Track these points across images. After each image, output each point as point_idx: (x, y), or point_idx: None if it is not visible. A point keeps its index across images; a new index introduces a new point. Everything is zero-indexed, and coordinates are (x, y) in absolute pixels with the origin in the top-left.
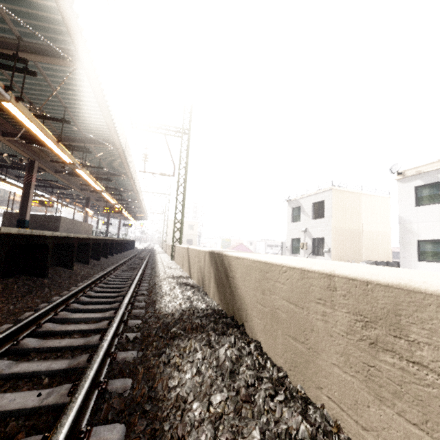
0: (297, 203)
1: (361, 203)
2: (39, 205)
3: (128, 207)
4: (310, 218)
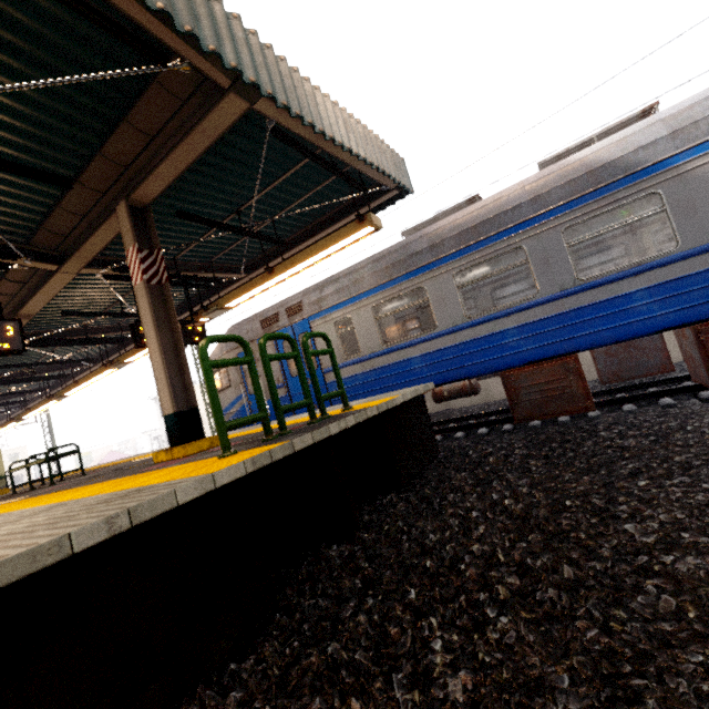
0: None
1: None
2: None
3: None
4: None
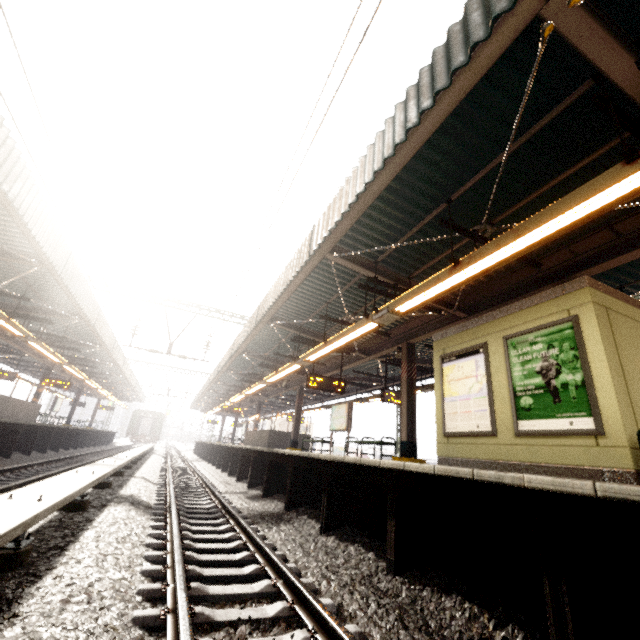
0: None
1: None
2: (229, 411)
3: (276, 409)
4: None
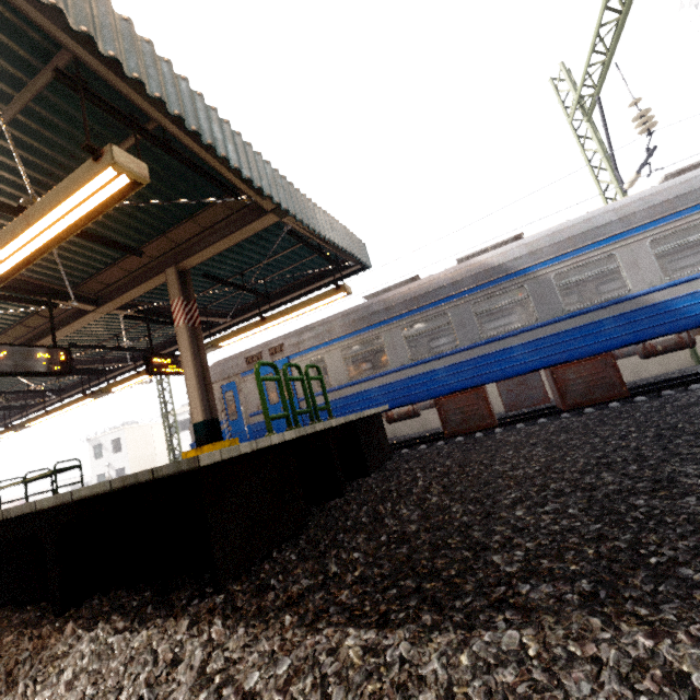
0: (98, 441)
1: (152, 431)
2: None
3: None
4: (111, 454)
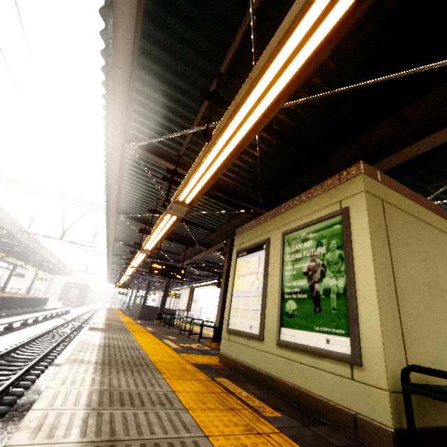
0: None
1: None
2: (121, 287)
3: None
4: None
